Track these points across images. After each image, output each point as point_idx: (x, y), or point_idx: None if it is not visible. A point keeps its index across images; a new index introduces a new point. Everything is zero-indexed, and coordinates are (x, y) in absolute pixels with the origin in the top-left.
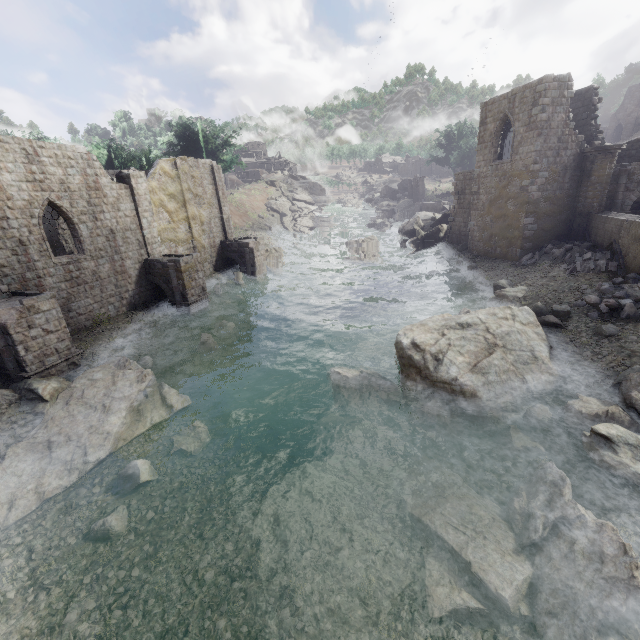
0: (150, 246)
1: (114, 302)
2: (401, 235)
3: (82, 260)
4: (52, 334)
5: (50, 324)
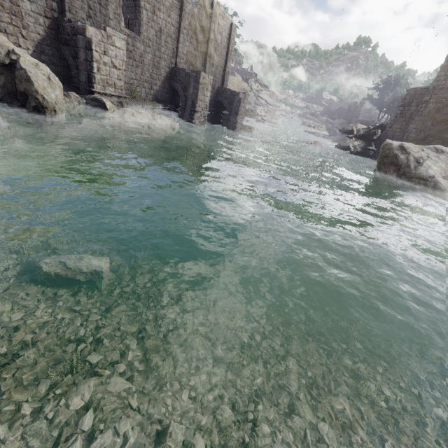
0: (179, 59)
1: (146, 87)
2: (339, 134)
3: (137, 40)
4: (115, 69)
5: (116, 60)
